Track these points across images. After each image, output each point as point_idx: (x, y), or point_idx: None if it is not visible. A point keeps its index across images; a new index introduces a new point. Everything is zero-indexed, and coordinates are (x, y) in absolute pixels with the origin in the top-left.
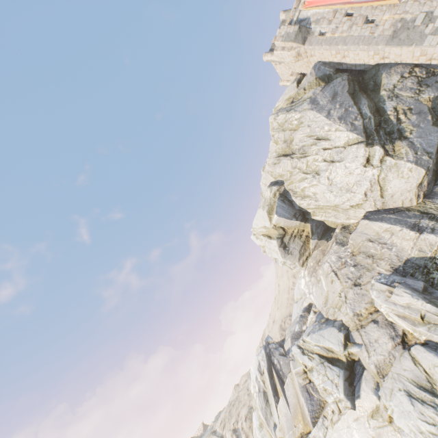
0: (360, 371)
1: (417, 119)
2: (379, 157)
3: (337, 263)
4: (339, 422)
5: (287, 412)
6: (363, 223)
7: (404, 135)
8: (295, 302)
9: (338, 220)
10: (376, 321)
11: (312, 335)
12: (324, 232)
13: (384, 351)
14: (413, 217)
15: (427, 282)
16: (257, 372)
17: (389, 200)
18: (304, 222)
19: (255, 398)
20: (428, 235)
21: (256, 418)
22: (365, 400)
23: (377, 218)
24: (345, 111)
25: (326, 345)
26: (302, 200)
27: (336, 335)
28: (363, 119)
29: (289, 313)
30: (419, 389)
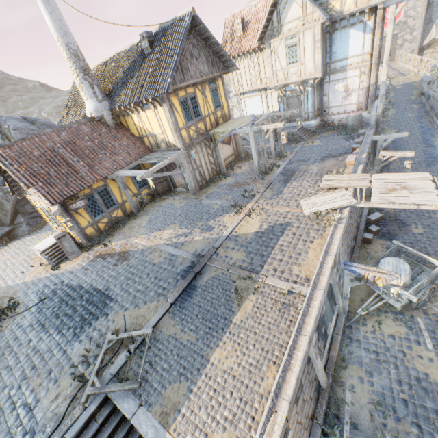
0: None
1: None
2: None
3: None
4: None
5: None
6: None
7: None
8: None
9: None
10: None
11: None
12: None
13: None
14: None
15: None
16: None
17: None
18: None
19: None
20: None
21: None
22: None
23: None
24: None
25: None
26: None
27: None
28: None
29: None
30: None
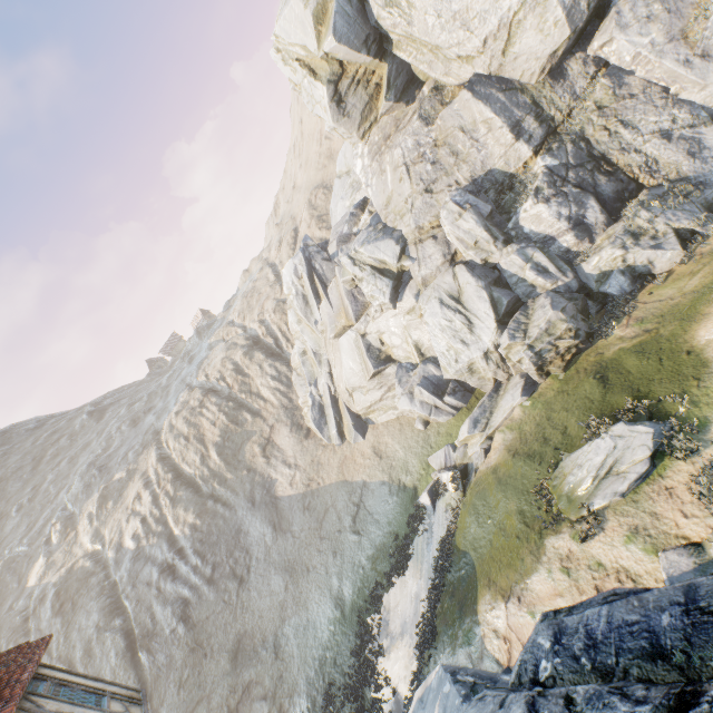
0: (407, 281)
1: None
2: None
3: (413, 153)
4: (380, 319)
5: (330, 312)
6: (464, 97)
7: None
8: (338, 178)
9: (433, 73)
10: (436, 238)
11: (367, 246)
12: (407, 87)
13: (434, 267)
14: (522, 108)
15: (495, 204)
16: (294, 277)
17: (510, 64)
18: (380, 60)
19: (292, 300)
20: (522, 146)
21: (293, 315)
22: (406, 303)
23: (483, 95)
24: None
25: (380, 258)
26: (385, 10)
27: (393, 248)
28: None
29: (321, 182)
30: (450, 299)
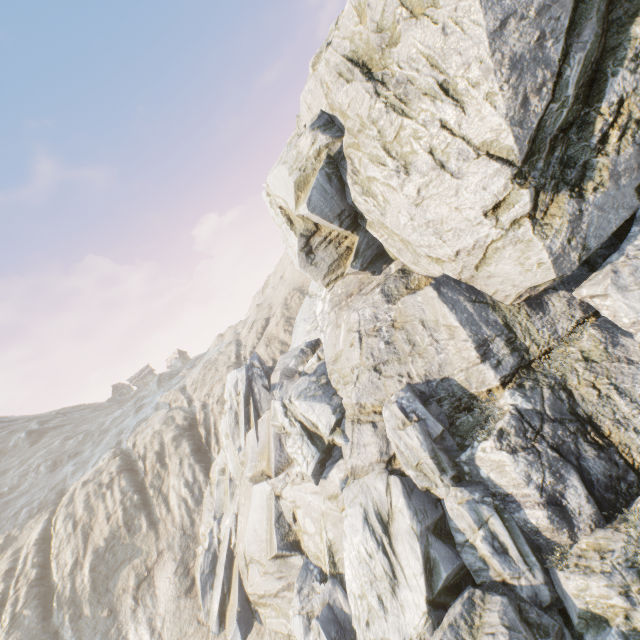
0: (337, 457)
1: (630, 160)
2: (517, 215)
3: (369, 323)
4: (299, 486)
5: (255, 445)
6: (429, 293)
7: (583, 186)
8: (309, 297)
9: (401, 258)
10: (376, 426)
11: (302, 401)
12: (375, 258)
13: (367, 461)
14: (491, 326)
15: (449, 419)
16: (233, 390)
17: (483, 279)
18: (352, 232)
19: (226, 410)
20: (488, 370)
21: (225, 424)
22: (330, 484)
23: (450, 299)
24: (538, 44)
25: (313, 420)
26: (361, 196)
27: (328, 415)
28: (552, 98)
29: (301, 286)
30: (376, 518)
